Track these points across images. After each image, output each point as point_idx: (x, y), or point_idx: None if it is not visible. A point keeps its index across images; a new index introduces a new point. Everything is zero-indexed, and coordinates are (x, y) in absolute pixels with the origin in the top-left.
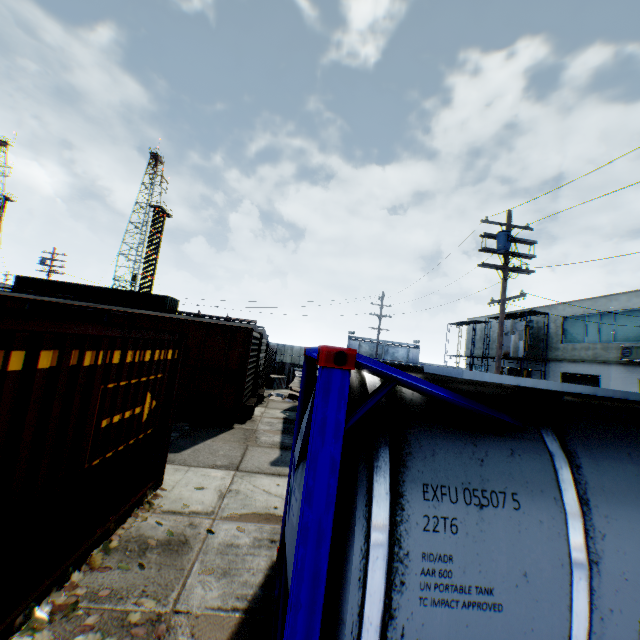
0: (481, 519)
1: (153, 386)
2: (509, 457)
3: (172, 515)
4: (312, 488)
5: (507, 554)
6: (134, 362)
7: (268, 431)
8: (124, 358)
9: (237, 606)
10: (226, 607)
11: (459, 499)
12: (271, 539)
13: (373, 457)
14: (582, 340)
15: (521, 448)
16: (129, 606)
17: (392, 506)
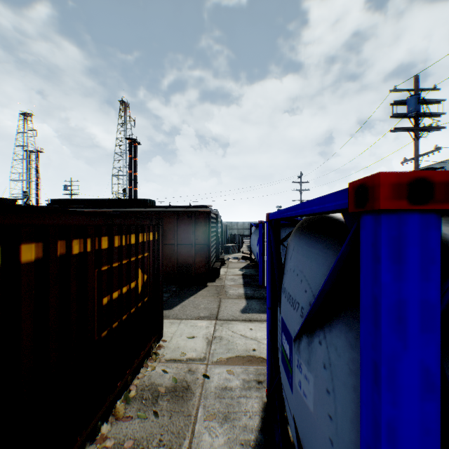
0: None
1: (142, 263)
2: None
3: (174, 363)
4: (394, 420)
5: None
6: (121, 246)
7: (233, 285)
8: (111, 243)
9: None
10: None
11: None
12: (257, 380)
13: None
14: None
15: None
16: None
17: None
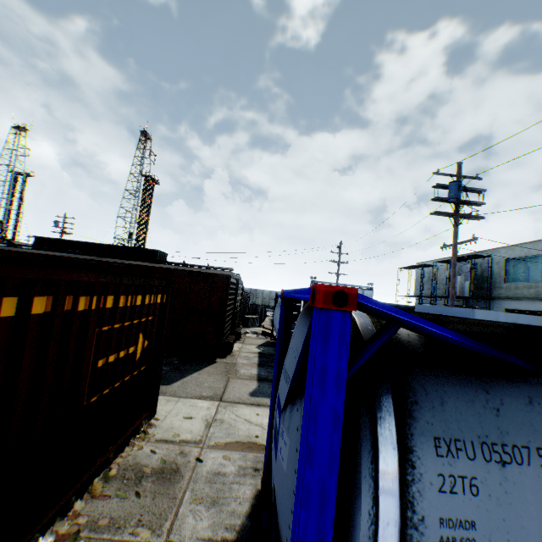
0: (504, 478)
1: (144, 327)
2: (527, 405)
3: (164, 444)
4: (313, 445)
5: (538, 520)
6: (126, 306)
7: (246, 364)
8: (117, 303)
9: (226, 537)
10: (216, 538)
11: (476, 455)
12: (254, 467)
13: (375, 407)
14: (524, 279)
15: (538, 395)
16: (126, 536)
17: (401, 463)
